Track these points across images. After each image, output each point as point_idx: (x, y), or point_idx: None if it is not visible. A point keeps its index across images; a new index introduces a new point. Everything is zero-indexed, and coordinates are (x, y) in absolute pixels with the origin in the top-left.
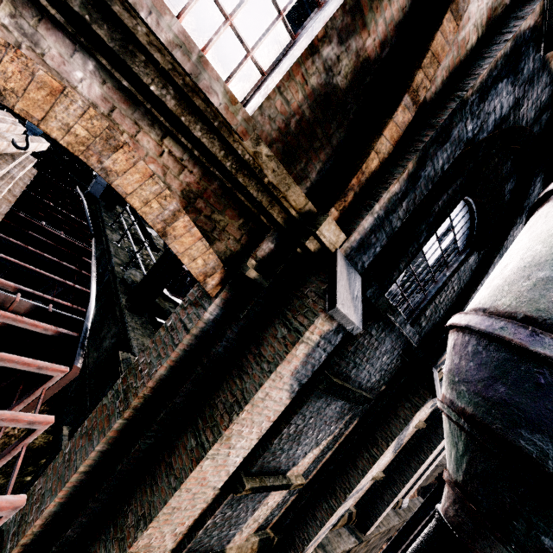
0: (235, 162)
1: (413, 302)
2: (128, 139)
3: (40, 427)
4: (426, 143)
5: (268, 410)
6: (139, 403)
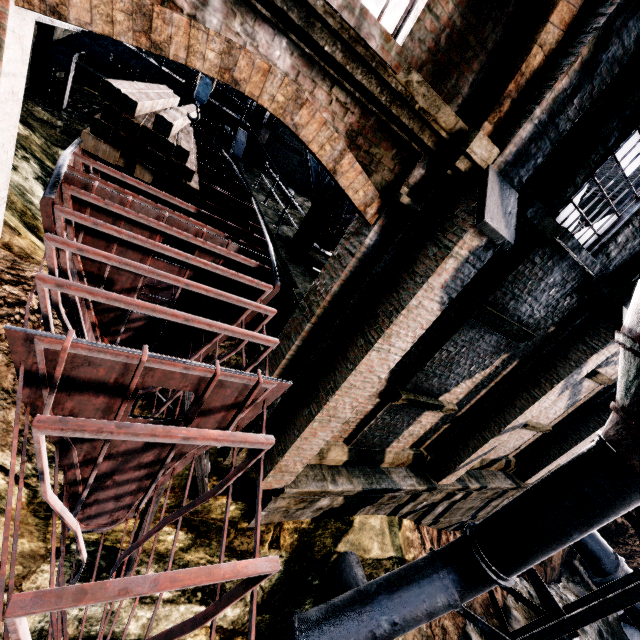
0: (389, 96)
1: (599, 227)
2: (308, 96)
3: (270, 314)
4: (609, 16)
5: (421, 318)
6: (321, 312)
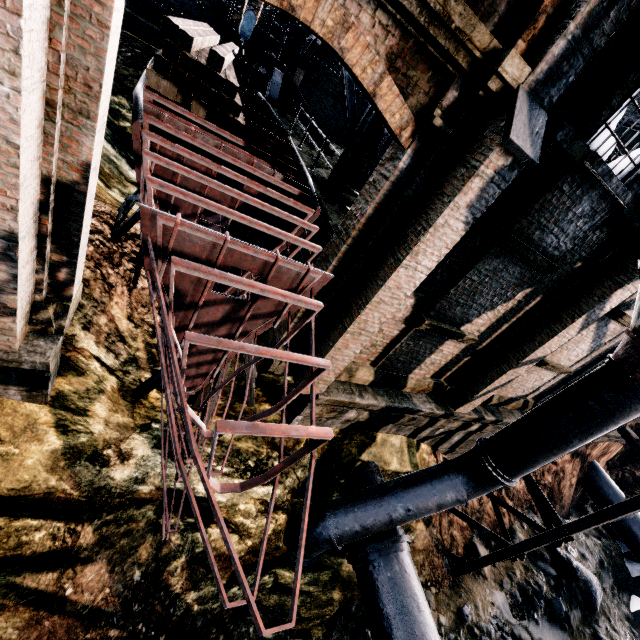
0: (427, 16)
1: (636, 156)
2: (354, 20)
3: (313, 231)
4: None
5: (446, 238)
6: (356, 234)
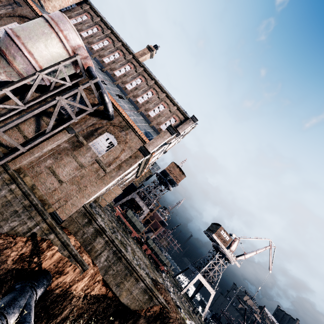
0: None
1: None
2: None
3: None
4: None
5: None
6: None
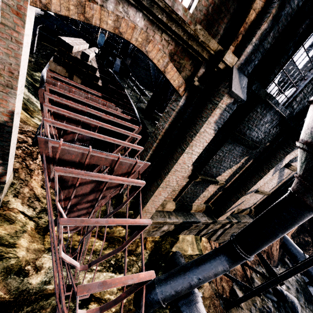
0: (187, 36)
1: (287, 94)
2: (152, 38)
3: (138, 138)
4: None
5: (205, 137)
6: (160, 137)
